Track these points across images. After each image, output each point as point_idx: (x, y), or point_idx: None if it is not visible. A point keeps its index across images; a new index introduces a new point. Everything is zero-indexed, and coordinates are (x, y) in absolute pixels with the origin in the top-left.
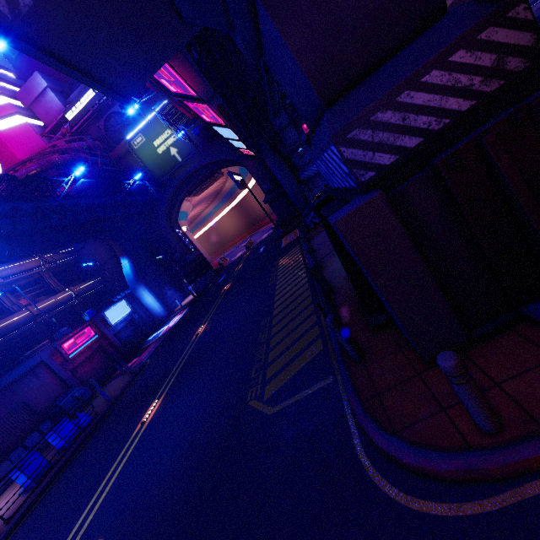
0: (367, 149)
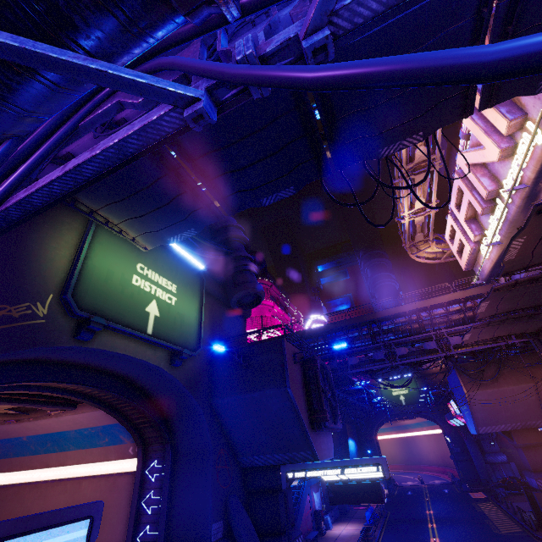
0: (541, 484)
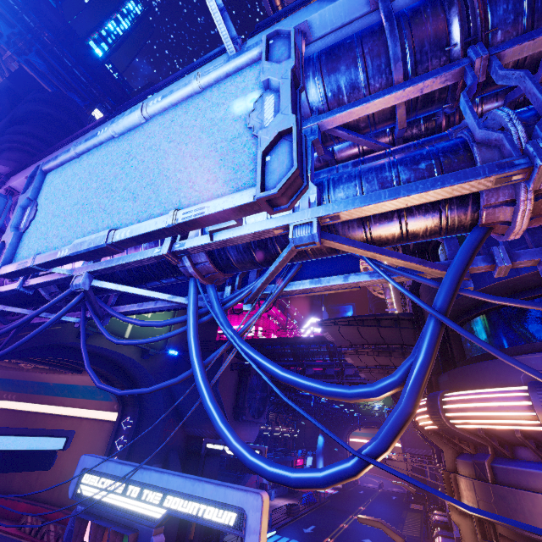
0: None
